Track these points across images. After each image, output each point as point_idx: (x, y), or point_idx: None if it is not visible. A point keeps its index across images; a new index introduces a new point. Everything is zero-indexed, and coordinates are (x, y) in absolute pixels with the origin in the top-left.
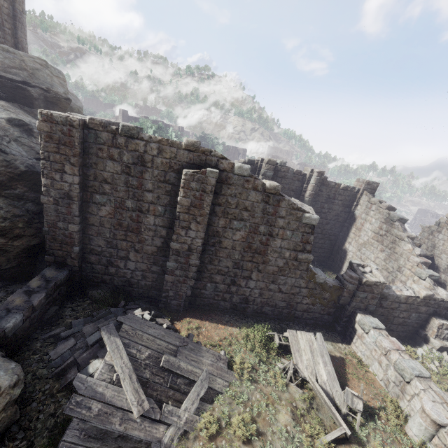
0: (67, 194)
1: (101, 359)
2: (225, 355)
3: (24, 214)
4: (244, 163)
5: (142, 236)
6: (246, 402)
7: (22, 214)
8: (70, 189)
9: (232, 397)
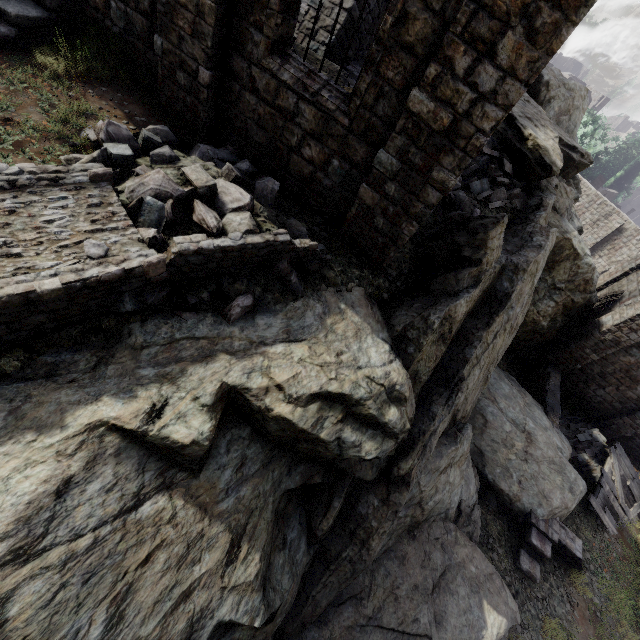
0: (618, 342)
1: (587, 455)
2: None
3: (561, 326)
4: None
5: (635, 386)
6: None
7: (560, 326)
8: (625, 341)
9: None
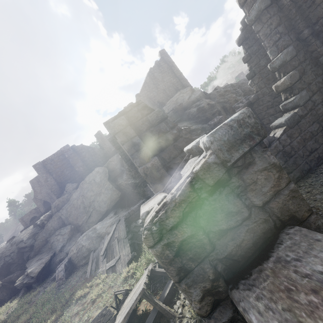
0: None
1: None
2: (132, 256)
3: None
4: (243, 31)
5: None
6: (111, 287)
7: None
8: None
9: (115, 279)
